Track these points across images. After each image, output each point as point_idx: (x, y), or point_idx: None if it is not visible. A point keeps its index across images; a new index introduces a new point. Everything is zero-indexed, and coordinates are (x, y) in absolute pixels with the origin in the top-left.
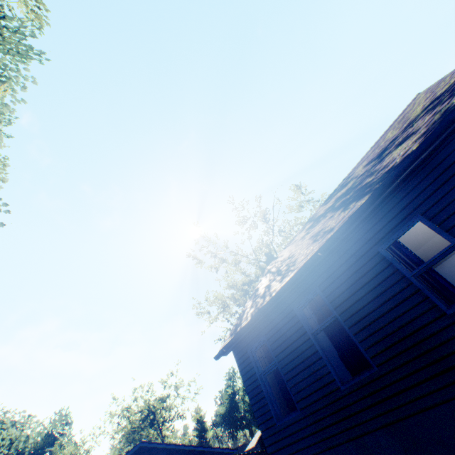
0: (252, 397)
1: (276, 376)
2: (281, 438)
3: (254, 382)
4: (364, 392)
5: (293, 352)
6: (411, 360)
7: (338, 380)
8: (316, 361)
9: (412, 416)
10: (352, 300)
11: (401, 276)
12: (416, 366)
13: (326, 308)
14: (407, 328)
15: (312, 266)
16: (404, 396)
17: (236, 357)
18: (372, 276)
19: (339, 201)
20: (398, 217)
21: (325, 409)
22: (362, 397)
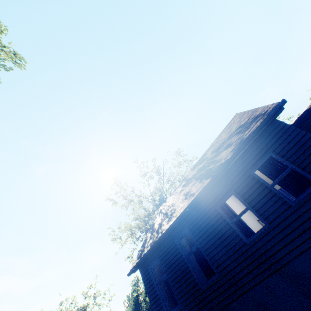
0: (152, 299)
1: (166, 283)
2: None
3: (152, 289)
4: (212, 289)
5: (175, 268)
6: (233, 269)
7: (199, 283)
8: (188, 272)
9: (235, 300)
10: (205, 235)
11: (226, 222)
12: (235, 272)
13: (193, 239)
14: (230, 251)
15: (184, 216)
16: (230, 289)
17: (141, 273)
18: (213, 222)
19: (199, 173)
20: (224, 191)
21: (193, 301)
22: (211, 292)
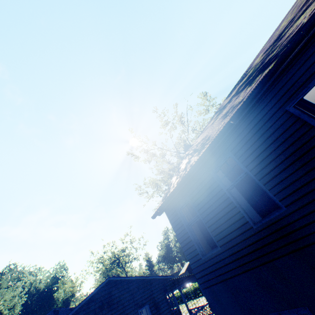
0: (182, 241)
1: (199, 225)
2: (206, 267)
3: (182, 231)
4: (274, 228)
5: (212, 206)
6: None
7: (250, 222)
8: (231, 210)
9: None
10: (262, 157)
11: (309, 127)
12: None
13: (237, 169)
14: (314, 171)
15: (225, 136)
16: (311, 227)
17: (167, 215)
18: (280, 134)
19: (242, 86)
20: (306, 74)
21: (241, 244)
22: (272, 232)
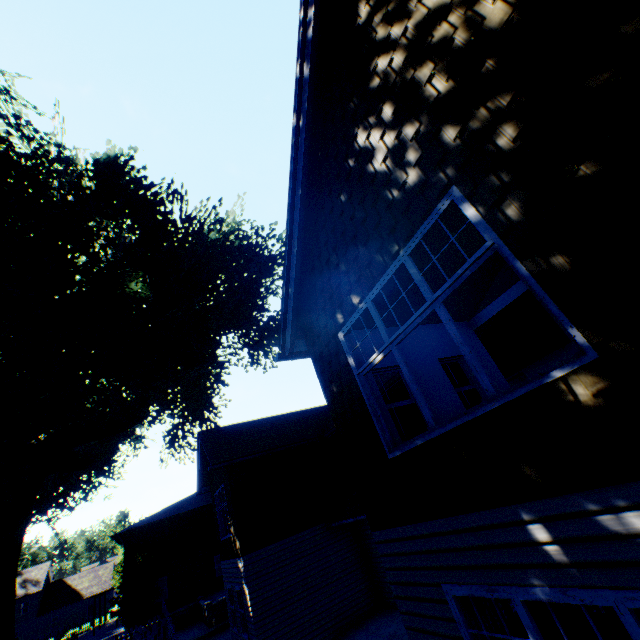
0: None
1: None
2: None
3: None
4: None
5: None
6: None
7: None
8: None
9: None
10: None
11: None
12: None
13: None
14: None
15: None
16: None
17: None
18: None
19: None
20: None
21: None
22: None
